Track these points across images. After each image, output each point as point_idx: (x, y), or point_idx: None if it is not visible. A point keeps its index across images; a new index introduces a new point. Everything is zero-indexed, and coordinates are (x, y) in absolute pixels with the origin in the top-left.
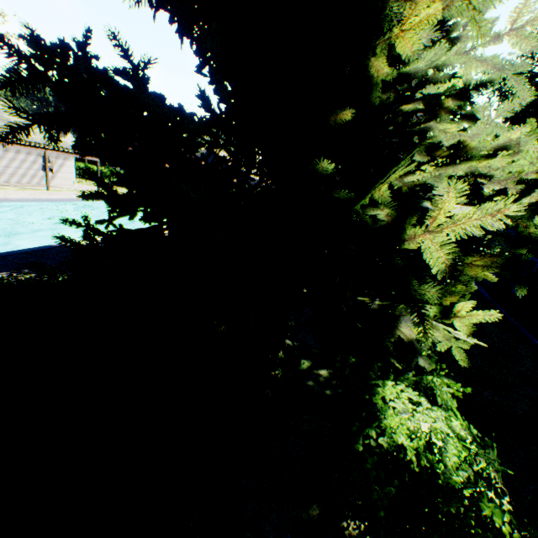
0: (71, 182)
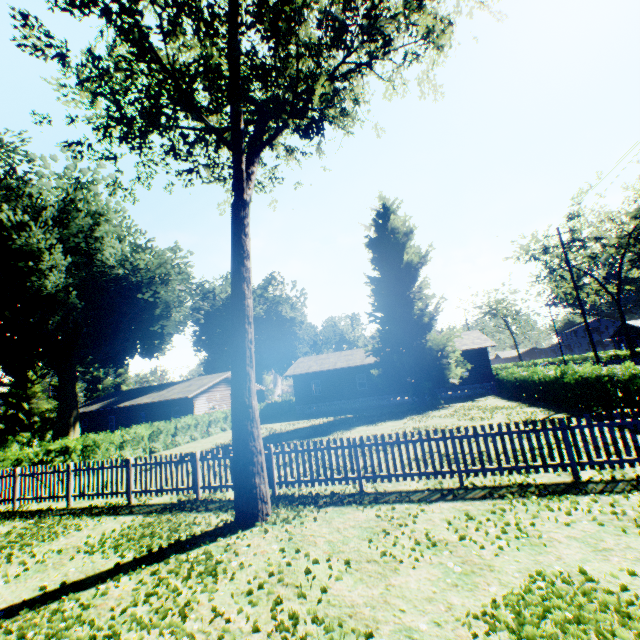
0: None
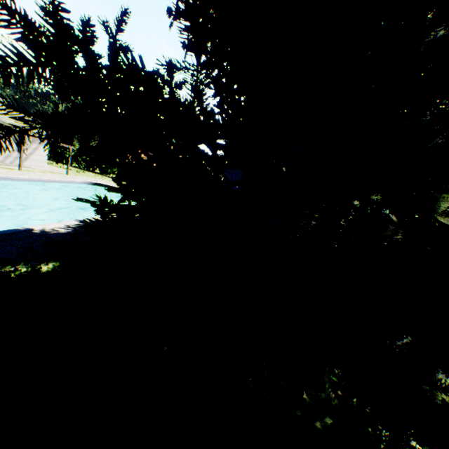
0: (42, 164)
